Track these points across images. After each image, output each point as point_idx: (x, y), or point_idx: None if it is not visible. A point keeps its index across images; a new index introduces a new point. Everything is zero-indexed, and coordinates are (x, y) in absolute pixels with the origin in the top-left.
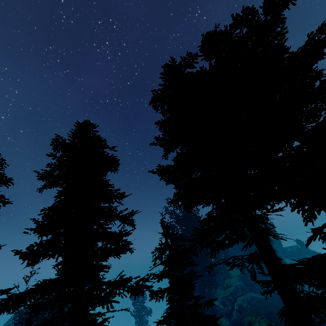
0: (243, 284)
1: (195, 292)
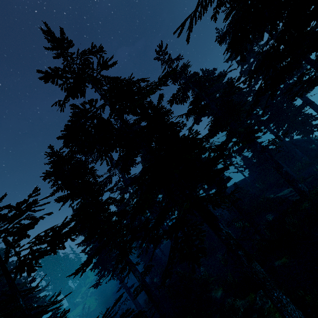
0: (96, 277)
1: (71, 298)
